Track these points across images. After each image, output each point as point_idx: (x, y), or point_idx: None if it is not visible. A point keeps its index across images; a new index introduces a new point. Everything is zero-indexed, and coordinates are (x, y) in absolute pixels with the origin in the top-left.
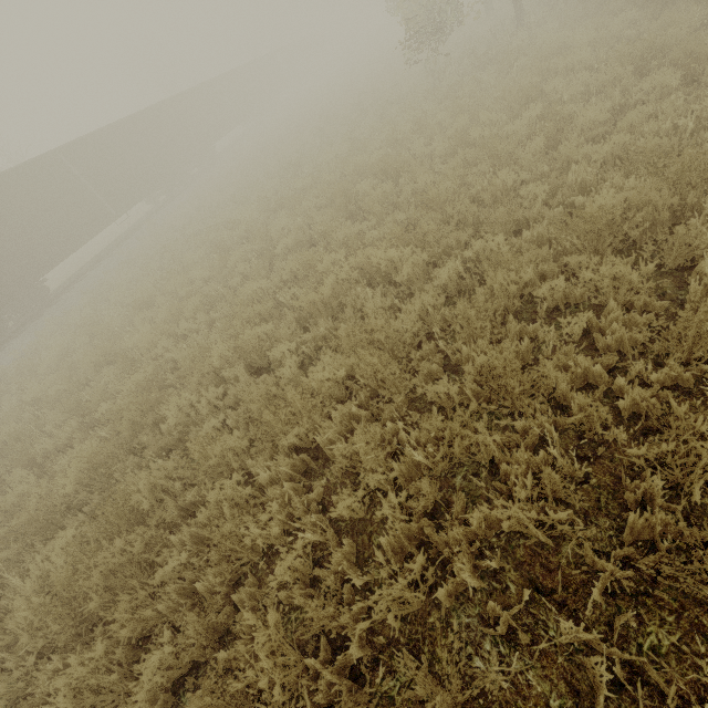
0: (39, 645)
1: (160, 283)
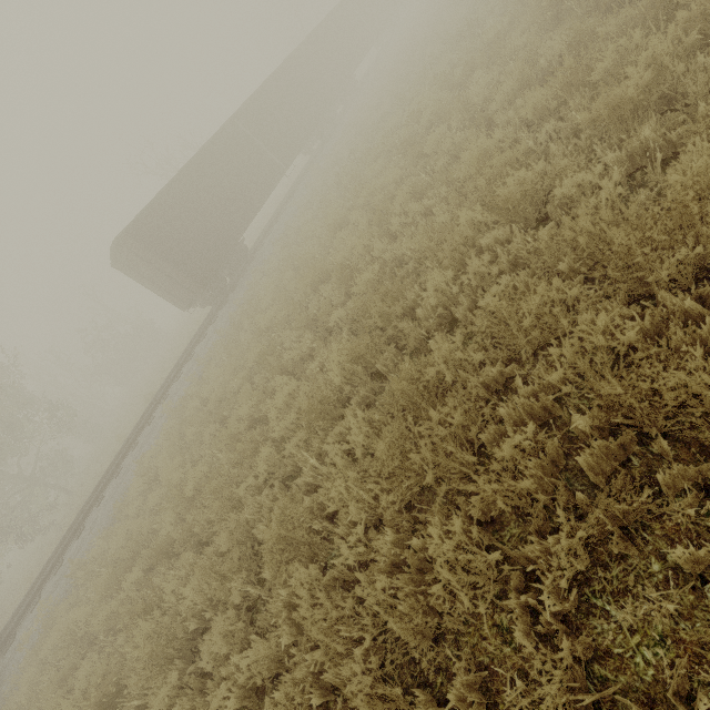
0: (363, 517)
1: (346, 206)
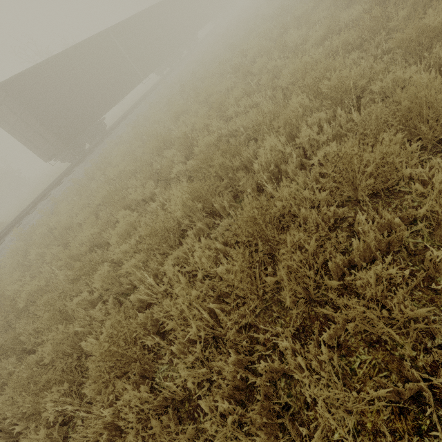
0: (201, 336)
1: (187, 104)
